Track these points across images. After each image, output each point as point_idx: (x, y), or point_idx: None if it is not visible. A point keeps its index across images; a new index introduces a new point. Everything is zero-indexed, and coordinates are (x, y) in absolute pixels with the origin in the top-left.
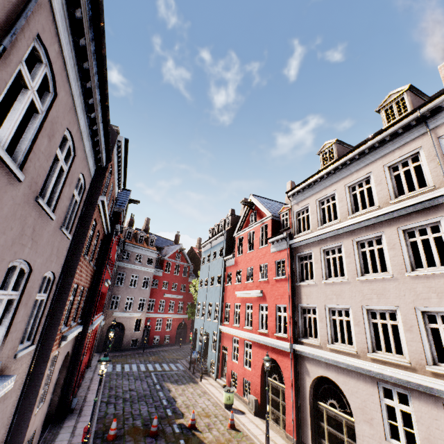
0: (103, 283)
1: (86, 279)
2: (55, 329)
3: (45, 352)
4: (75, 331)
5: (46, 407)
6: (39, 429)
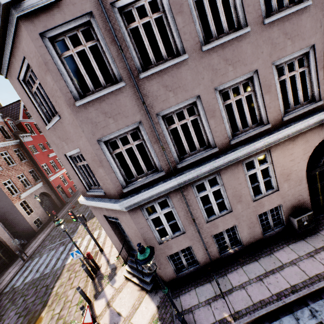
0: (47, 158)
1: (19, 171)
2: (8, 198)
3: (12, 204)
4: (30, 189)
5: (42, 210)
6: (44, 215)
